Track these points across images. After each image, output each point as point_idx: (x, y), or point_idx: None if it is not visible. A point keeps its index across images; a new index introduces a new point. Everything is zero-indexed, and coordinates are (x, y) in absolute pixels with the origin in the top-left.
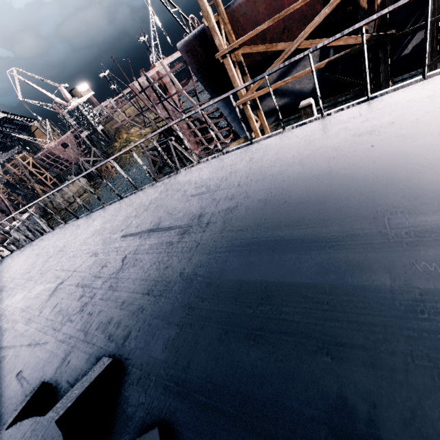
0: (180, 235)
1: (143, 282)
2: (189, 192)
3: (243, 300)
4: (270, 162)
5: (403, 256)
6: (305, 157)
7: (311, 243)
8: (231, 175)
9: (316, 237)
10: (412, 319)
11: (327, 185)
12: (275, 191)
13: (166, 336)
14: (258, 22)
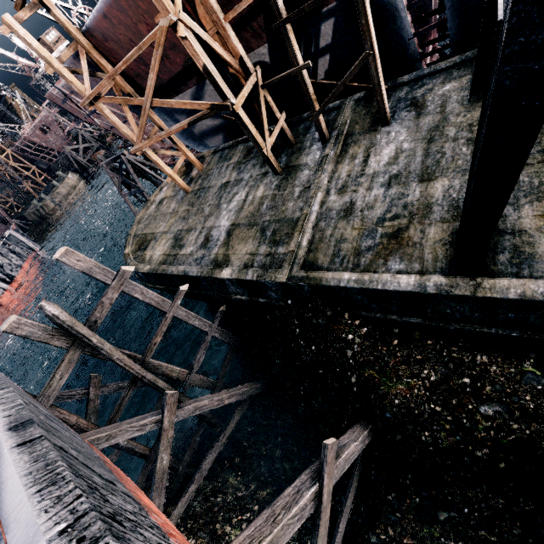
0: None
1: None
2: None
3: None
4: None
5: None
6: None
7: None
8: None
9: None
10: None
11: None
12: None
13: None
14: (128, 48)
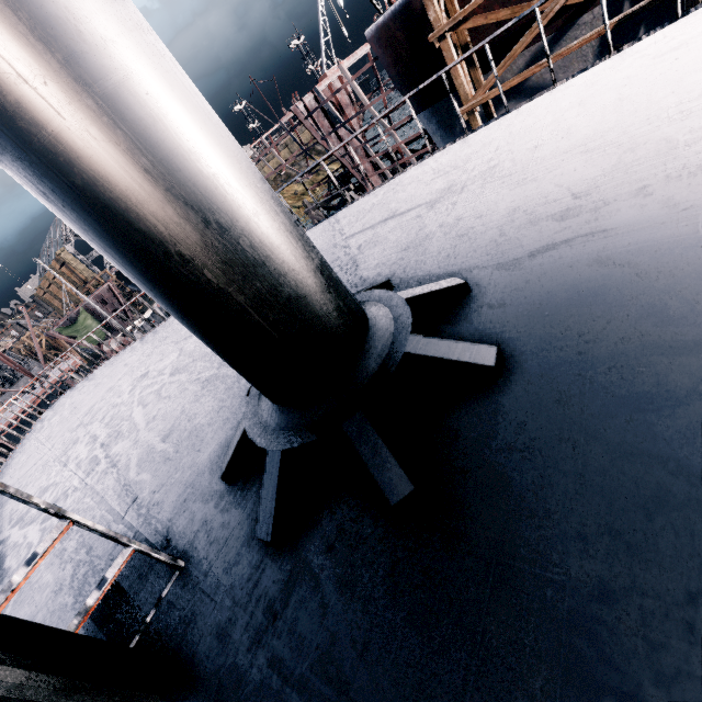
0: (428, 207)
1: (394, 247)
2: (427, 178)
3: (521, 209)
4: (538, 118)
5: (697, 122)
6: (586, 97)
7: (596, 151)
8: (484, 146)
9: (602, 146)
10: (696, 152)
11: (616, 109)
12: (548, 136)
13: (439, 258)
14: None
